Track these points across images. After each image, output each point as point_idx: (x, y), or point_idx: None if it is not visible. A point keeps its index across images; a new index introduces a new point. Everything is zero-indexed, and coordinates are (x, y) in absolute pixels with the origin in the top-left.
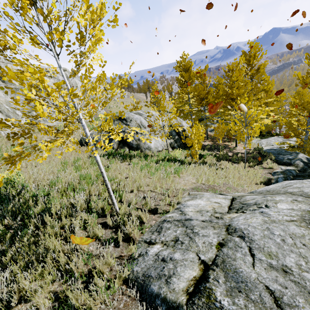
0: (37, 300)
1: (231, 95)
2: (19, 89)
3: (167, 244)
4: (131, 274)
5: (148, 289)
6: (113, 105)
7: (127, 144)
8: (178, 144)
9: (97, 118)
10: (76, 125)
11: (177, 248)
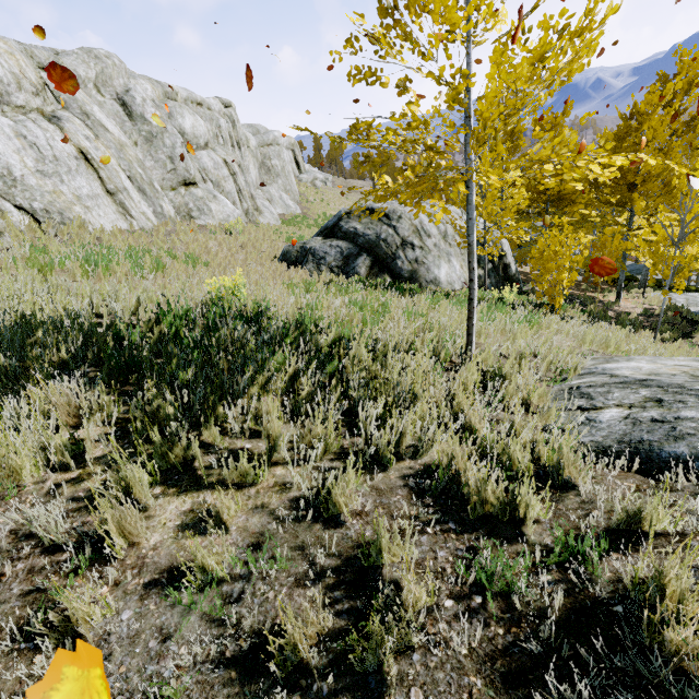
0: (431, 459)
1: (630, 176)
2: (157, 136)
3: (640, 406)
4: (581, 446)
5: (660, 454)
6: (315, 197)
7: (388, 268)
8: (493, 282)
9: (288, 222)
10: (450, 161)
11: (677, 407)
